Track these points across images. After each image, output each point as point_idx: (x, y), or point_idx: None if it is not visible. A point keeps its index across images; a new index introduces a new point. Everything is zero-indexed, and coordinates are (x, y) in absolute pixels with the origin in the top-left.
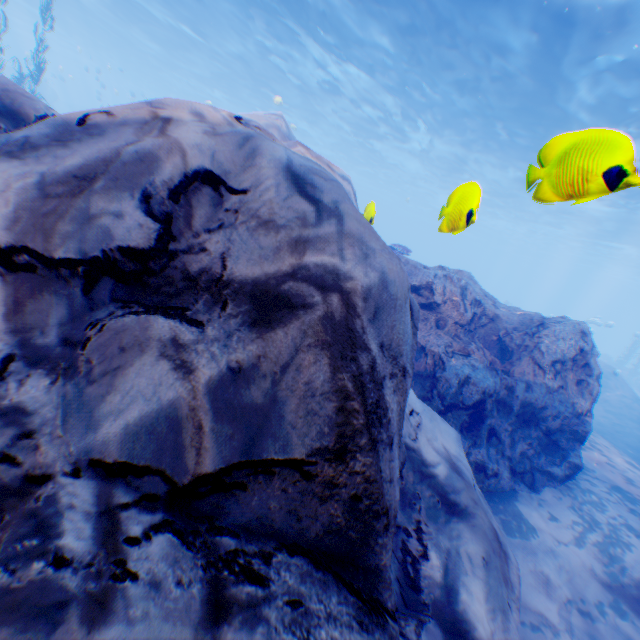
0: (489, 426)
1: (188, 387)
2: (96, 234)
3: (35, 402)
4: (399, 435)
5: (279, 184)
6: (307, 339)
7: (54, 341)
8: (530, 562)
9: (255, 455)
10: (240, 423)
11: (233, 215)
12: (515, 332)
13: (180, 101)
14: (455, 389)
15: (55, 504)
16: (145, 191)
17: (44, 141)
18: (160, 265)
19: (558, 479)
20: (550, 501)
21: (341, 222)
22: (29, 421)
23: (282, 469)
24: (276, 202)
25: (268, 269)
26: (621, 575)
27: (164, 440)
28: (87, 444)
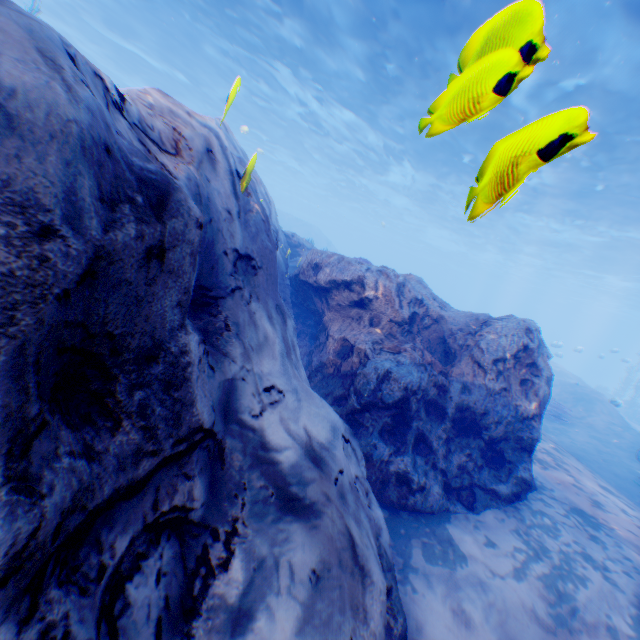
0: (418, 431)
1: None
2: None
3: None
4: (4, 315)
5: None
6: None
7: None
8: (452, 599)
9: None
10: None
11: None
12: (460, 333)
13: None
14: (374, 386)
15: None
16: None
17: None
18: None
19: (503, 497)
20: (490, 523)
21: None
22: None
23: None
24: None
25: None
26: (571, 618)
27: None
28: None
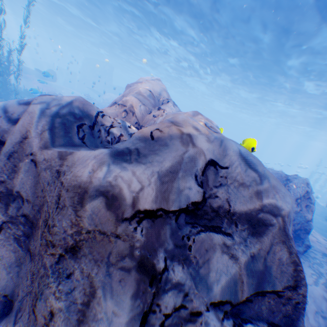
0: None
1: (238, 266)
2: (183, 198)
3: (182, 279)
4: None
5: (240, 163)
6: (275, 239)
7: (172, 246)
8: None
9: (260, 289)
10: (254, 277)
11: (224, 179)
12: None
13: (181, 119)
14: None
15: (208, 325)
16: (195, 174)
17: (145, 151)
18: (201, 205)
19: (301, 253)
20: None
21: (268, 180)
22: (184, 288)
23: (269, 294)
24: (242, 173)
25: (249, 206)
26: None
27: (232, 289)
28: (210, 296)
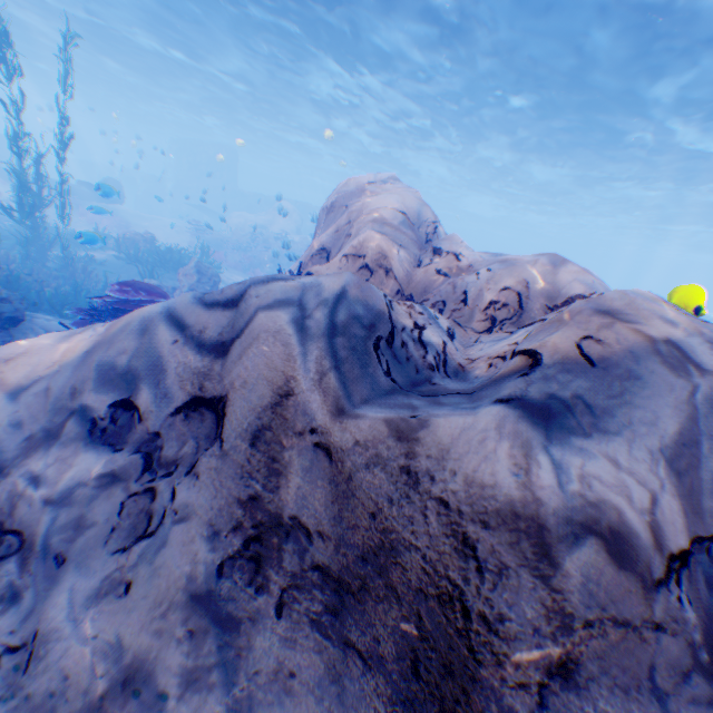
0: None
1: None
2: None
3: None
4: None
5: None
6: None
7: None
8: None
9: None
10: None
11: None
12: None
13: (619, 300)
14: None
15: None
16: None
17: (596, 399)
18: None
19: None
20: None
21: None
22: None
23: None
24: None
25: None
26: None
27: None
28: None
